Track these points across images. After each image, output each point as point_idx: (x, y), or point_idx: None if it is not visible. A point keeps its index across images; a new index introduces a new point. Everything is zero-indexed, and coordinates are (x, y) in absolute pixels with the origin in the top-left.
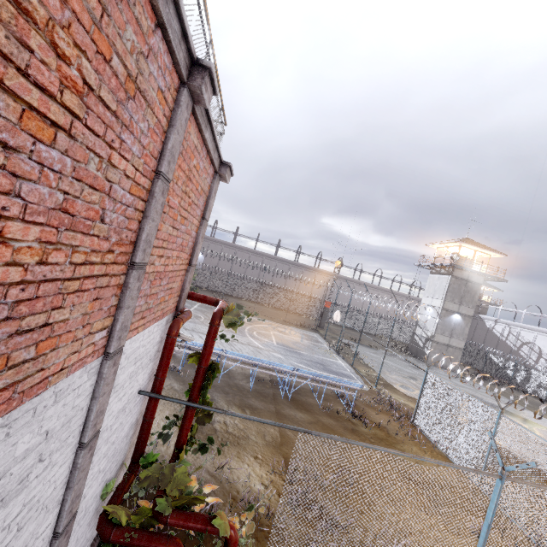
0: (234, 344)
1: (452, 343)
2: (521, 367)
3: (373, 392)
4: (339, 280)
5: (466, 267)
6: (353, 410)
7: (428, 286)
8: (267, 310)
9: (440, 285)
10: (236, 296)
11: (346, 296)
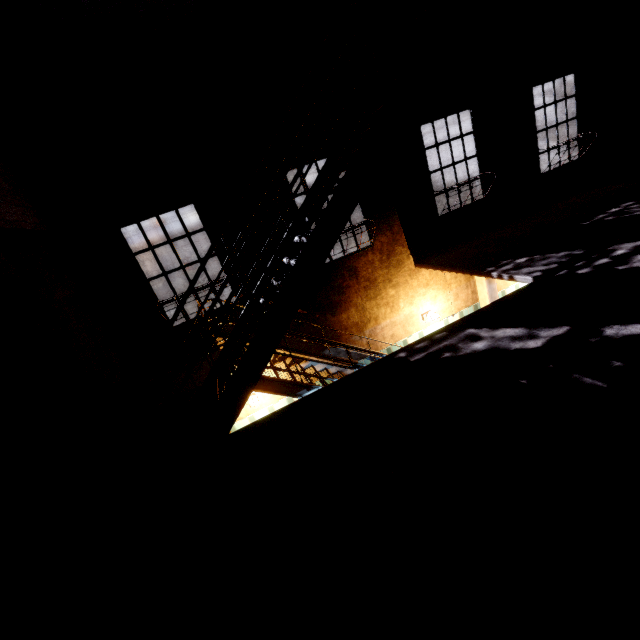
0: None
1: None
2: None
3: None
4: None
5: None
6: None
7: None
8: None
9: None
10: None
11: None
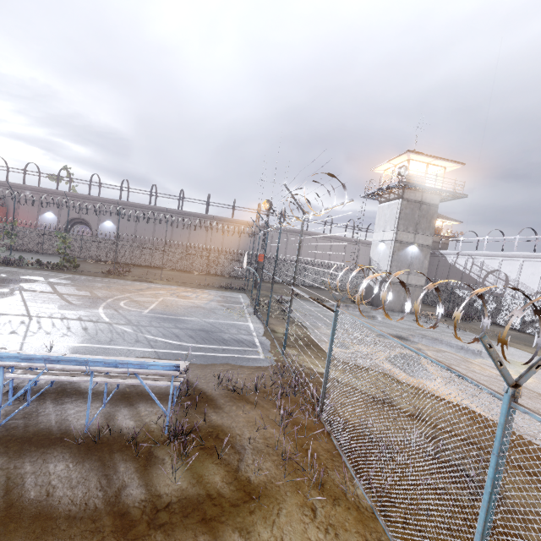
0: (40, 321)
1: (411, 281)
2: (490, 298)
3: (275, 363)
4: (285, 234)
5: (417, 184)
6: (169, 423)
7: (378, 219)
8: (191, 277)
9: (391, 213)
10: (156, 266)
11: (295, 250)
